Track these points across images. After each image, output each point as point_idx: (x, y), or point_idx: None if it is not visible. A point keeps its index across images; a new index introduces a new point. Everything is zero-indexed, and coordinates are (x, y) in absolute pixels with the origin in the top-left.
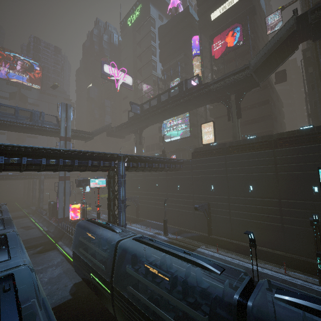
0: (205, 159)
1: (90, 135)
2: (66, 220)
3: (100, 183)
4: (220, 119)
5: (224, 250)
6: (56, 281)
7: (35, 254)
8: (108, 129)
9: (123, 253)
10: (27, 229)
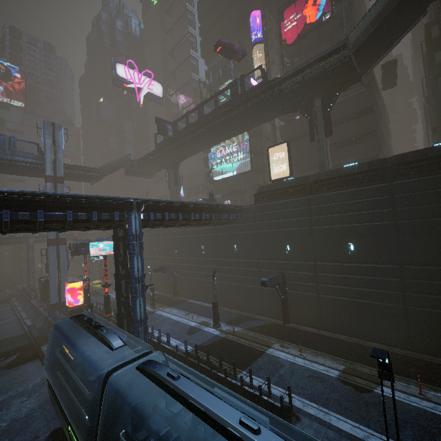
0: (276, 203)
1: (96, 173)
2: (64, 307)
3: (106, 248)
4: (297, 142)
5: (312, 351)
6: (21, 426)
7: (0, 370)
8: (125, 163)
9: (120, 395)
10: (2, 324)
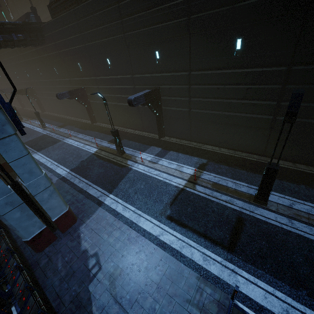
0: None
1: None
2: None
3: None
4: None
5: None
6: None
7: None
8: None
9: None
10: None
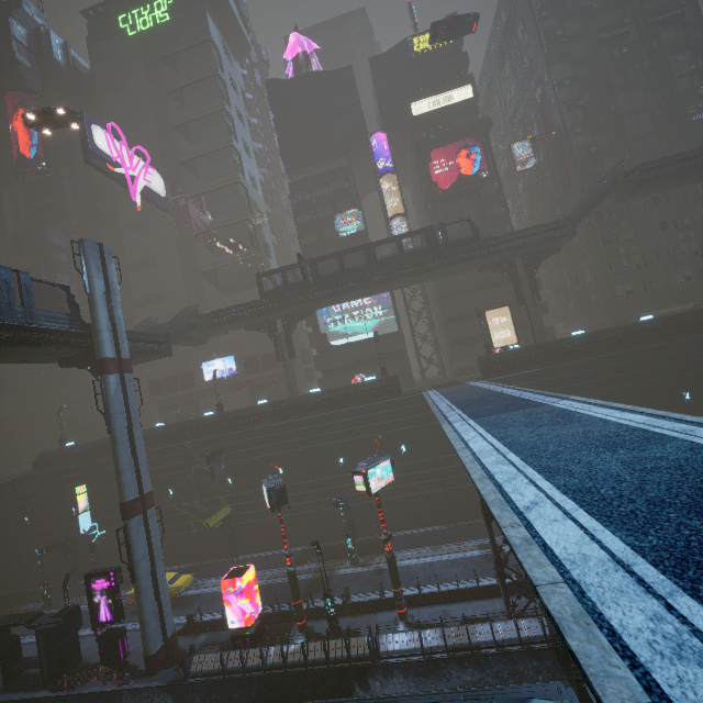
0: (521, 374)
1: (156, 344)
2: (173, 648)
3: (383, 475)
4: (459, 299)
5: None
6: None
7: None
8: (188, 322)
9: None
10: None
